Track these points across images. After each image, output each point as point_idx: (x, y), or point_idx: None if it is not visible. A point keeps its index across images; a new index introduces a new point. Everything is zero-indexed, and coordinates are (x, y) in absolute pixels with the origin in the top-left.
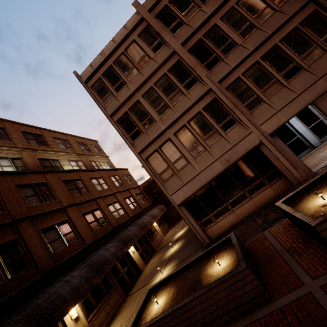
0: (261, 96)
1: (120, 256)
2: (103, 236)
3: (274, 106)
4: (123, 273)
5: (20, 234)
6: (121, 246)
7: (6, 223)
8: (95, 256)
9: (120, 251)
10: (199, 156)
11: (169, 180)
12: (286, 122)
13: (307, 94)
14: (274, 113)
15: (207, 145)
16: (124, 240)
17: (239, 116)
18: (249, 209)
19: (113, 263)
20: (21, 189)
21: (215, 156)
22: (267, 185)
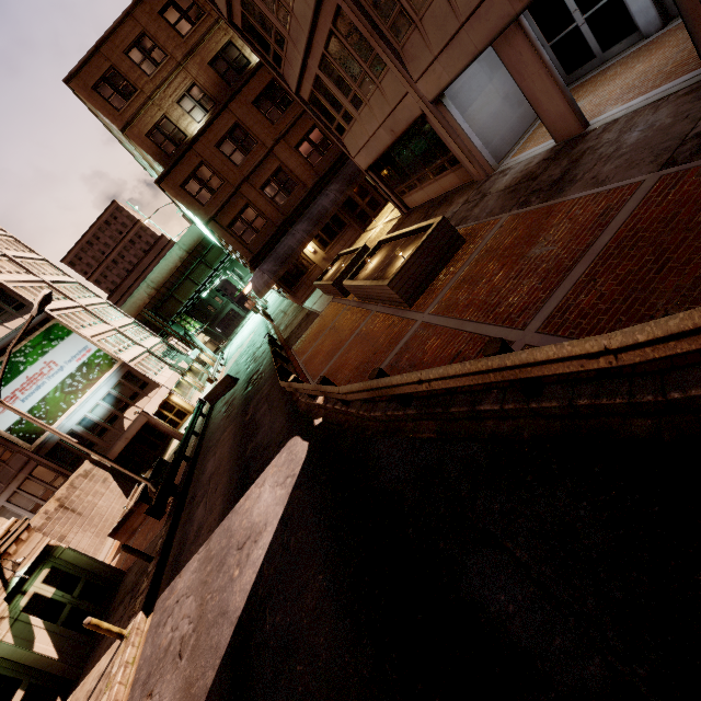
0: (408, 9)
1: (341, 203)
2: (328, 171)
3: (428, 42)
4: (364, 206)
5: (247, 199)
6: (343, 189)
7: (232, 193)
8: (315, 206)
9: (342, 196)
10: (362, 113)
11: (345, 137)
12: (449, 86)
13: (475, 29)
14: (430, 63)
15: (365, 98)
16: (348, 178)
17: (382, 58)
18: (437, 191)
19: (333, 213)
20: (221, 148)
21: (378, 120)
22: (450, 170)
